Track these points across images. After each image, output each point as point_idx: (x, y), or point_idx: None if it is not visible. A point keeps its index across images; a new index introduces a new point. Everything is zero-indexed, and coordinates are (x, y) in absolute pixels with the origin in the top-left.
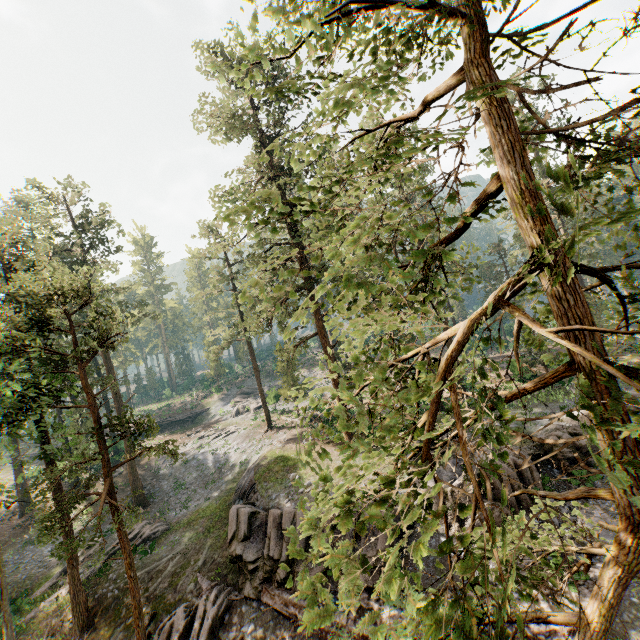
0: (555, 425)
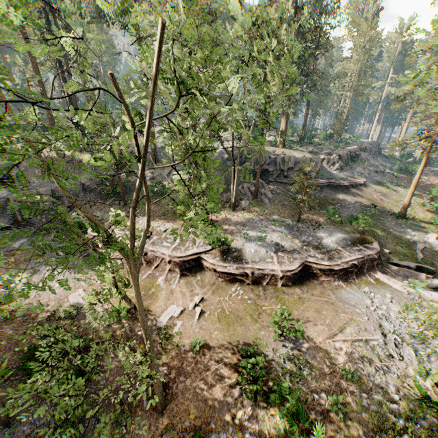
0: (348, 149)
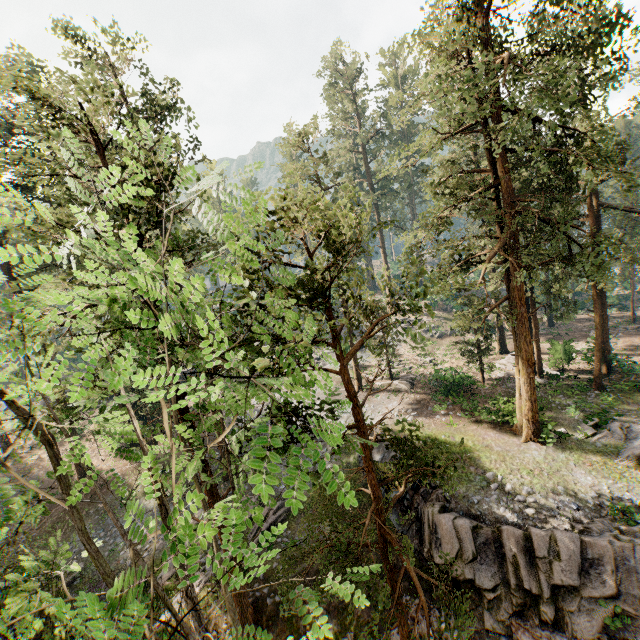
0: None
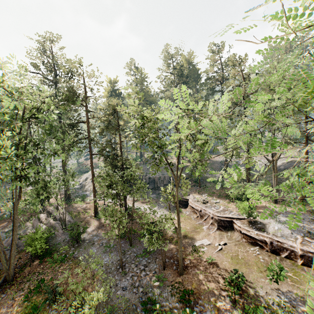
0: None
